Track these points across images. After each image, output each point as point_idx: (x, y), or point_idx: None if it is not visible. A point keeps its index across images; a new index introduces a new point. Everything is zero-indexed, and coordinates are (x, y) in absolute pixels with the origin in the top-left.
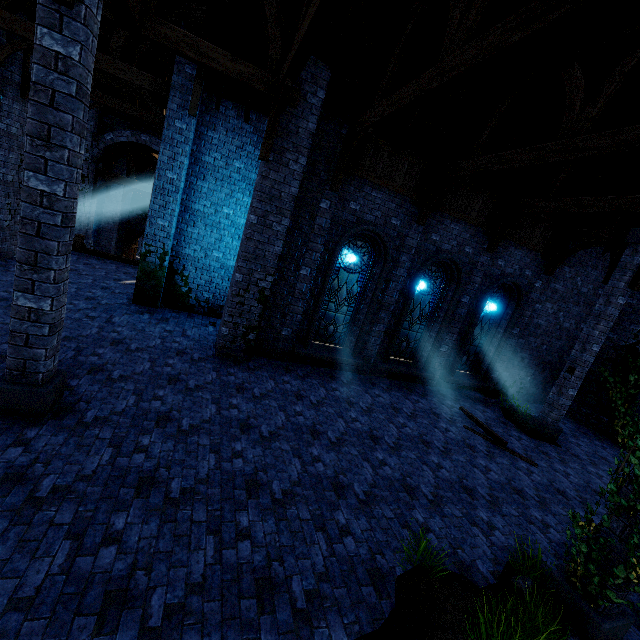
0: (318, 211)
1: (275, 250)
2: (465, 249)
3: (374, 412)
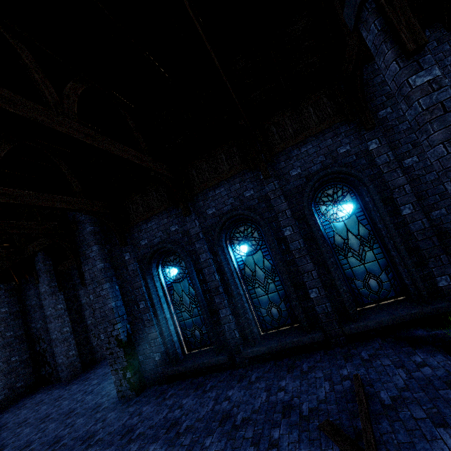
0: (127, 263)
1: (109, 307)
2: (245, 195)
3: (186, 434)
